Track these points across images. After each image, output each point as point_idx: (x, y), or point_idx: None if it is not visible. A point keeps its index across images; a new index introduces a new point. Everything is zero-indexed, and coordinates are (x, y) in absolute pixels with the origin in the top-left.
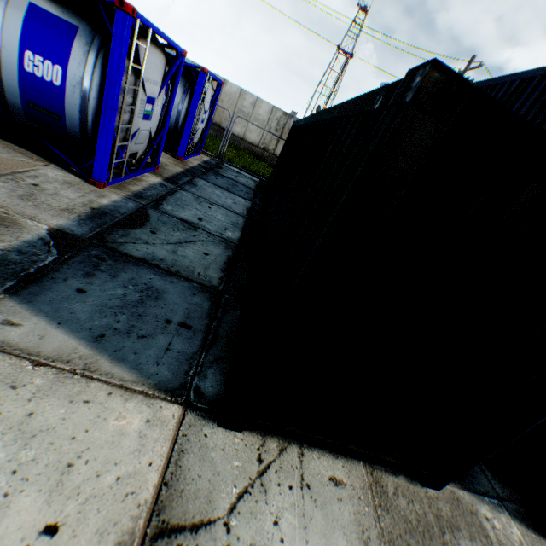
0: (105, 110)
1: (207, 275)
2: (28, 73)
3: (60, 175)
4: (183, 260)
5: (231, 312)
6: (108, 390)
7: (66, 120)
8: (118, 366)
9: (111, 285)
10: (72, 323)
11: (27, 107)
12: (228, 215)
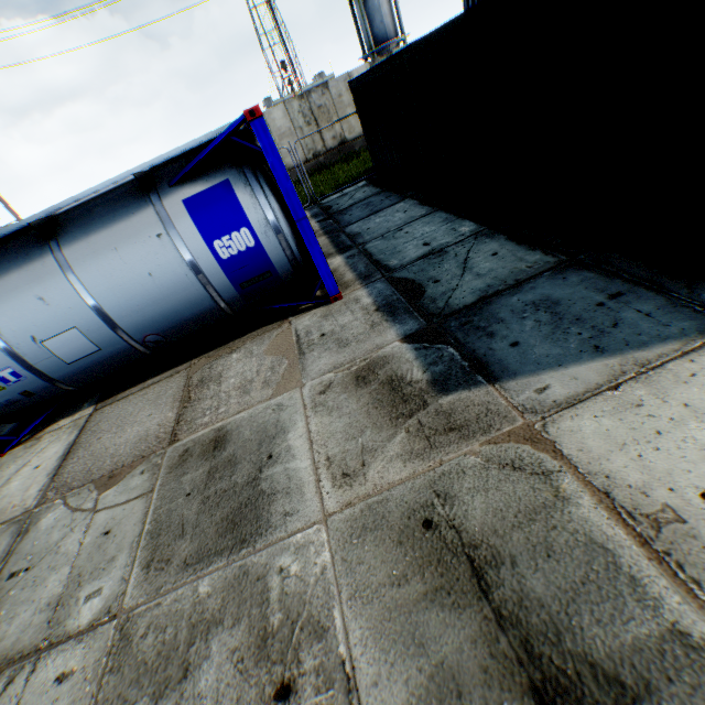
0: (300, 226)
1: (535, 262)
2: (226, 261)
3: (309, 319)
4: (497, 272)
5: (612, 260)
6: (683, 361)
7: (275, 270)
8: (650, 349)
9: (515, 326)
10: (563, 359)
11: (242, 291)
12: (427, 222)
